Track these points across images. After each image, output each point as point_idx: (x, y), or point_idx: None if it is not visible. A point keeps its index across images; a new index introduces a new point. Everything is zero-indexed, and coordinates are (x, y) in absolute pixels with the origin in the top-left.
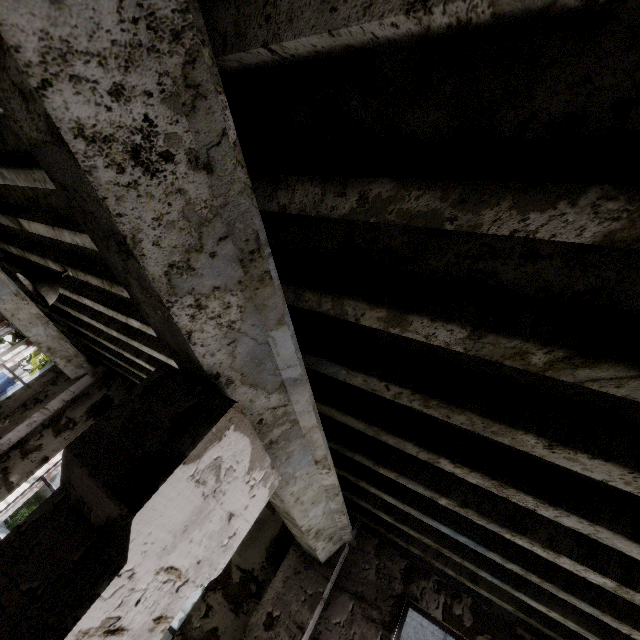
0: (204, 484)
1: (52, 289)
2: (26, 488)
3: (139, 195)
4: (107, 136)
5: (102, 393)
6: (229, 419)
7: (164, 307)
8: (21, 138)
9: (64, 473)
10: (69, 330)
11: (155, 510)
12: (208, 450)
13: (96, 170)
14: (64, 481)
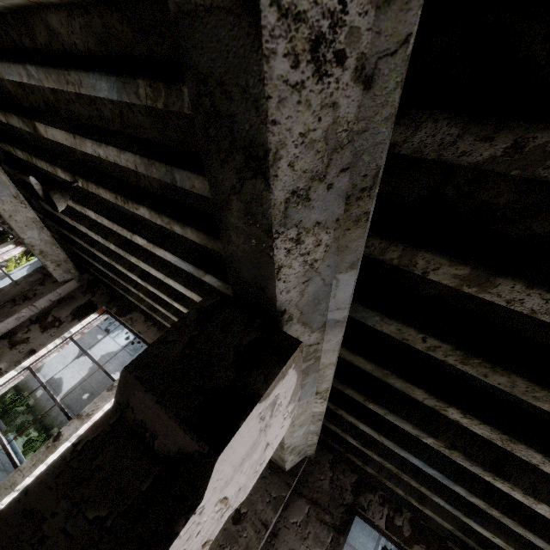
0: (263, 420)
1: (63, 197)
2: (13, 375)
3: (299, 101)
4: (300, 12)
5: (86, 298)
6: (294, 358)
7: (268, 237)
8: (56, 35)
9: (120, 394)
10: (60, 237)
11: (231, 448)
12: (275, 388)
13: (274, 57)
14: (119, 402)
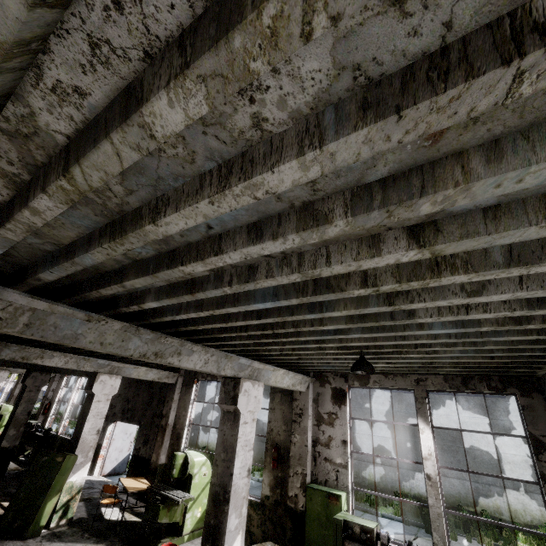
0: None
1: None
2: None
3: None
4: None
5: None
6: None
7: None
8: None
9: None
10: None
11: None
12: None
13: None
14: None
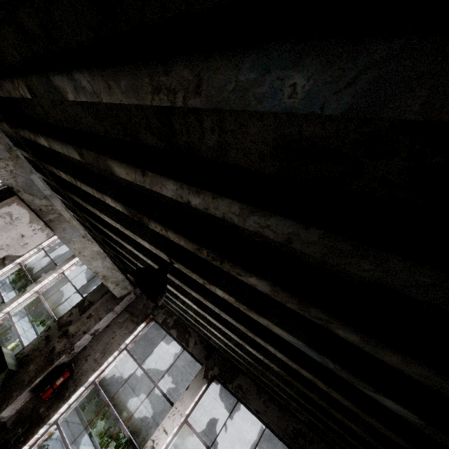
0: (5, 218)
1: None
2: (12, 267)
3: None
4: None
5: None
6: (13, 200)
7: None
8: None
9: None
10: None
11: None
12: (4, 207)
13: None
14: None
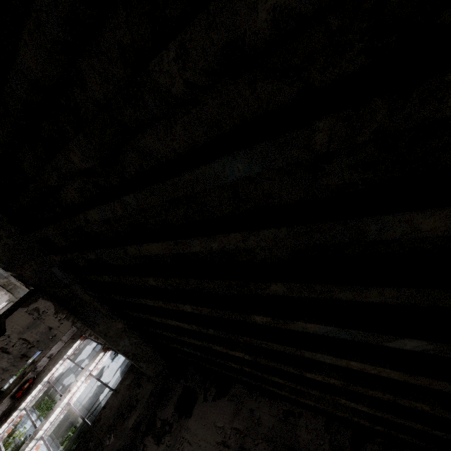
0: None
1: None
2: None
3: None
4: None
5: None
6: None
7: None
8: None
9: None
10: None
11: None
12: None
13: None
14: None
